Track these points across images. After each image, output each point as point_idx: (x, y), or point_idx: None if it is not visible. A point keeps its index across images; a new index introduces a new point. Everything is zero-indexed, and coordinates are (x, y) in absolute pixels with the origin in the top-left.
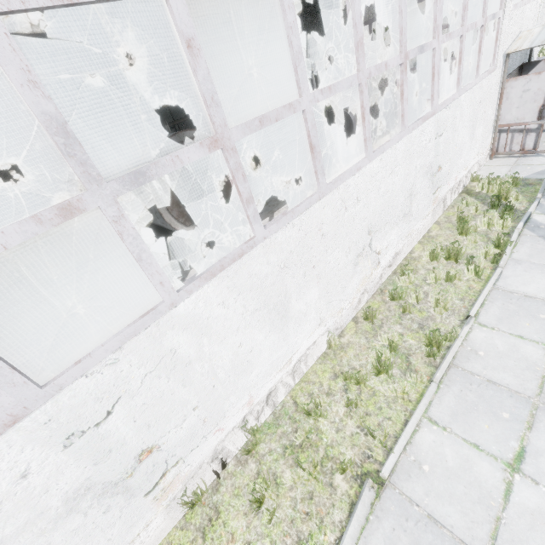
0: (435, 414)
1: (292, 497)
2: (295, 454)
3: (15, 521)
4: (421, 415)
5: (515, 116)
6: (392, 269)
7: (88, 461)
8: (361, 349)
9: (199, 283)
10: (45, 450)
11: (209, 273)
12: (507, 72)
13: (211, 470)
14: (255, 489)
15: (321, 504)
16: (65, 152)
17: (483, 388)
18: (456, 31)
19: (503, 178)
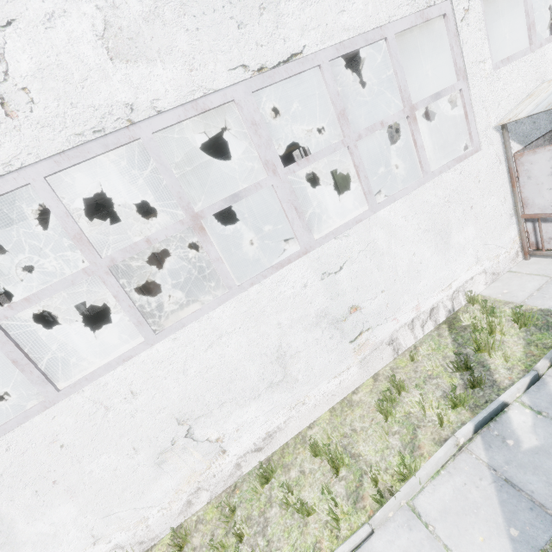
0: None
1: None
2: None
3: None
4: None
5: (551, 200)
6: (269, 452)
7: None
8: None
9: None
10: None
11: None
12: (527, 140)
13: None
14: None
15: None
16: None
17: None
18: (326, 149)
19: (519, 303)
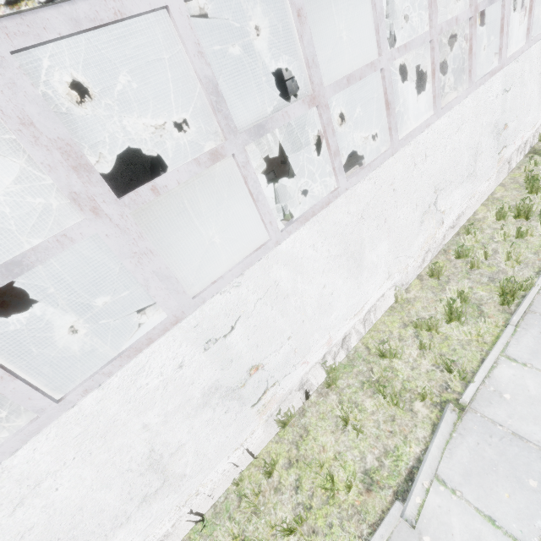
0: (513, 353)
1: (375, 420)
2: (373, 387)
3: (174, 401)
4: (498, 353)
5: None
6: (455, 231)
7: (218, 365)
8: (429, 302)
9: (296, 226)
10: (193, 348)
11: (303, 218)
12: None
13: (298, 398)
14: (343, 408)
15: (403, 425)
16: (216, 108)
17: None
18: None
19: None
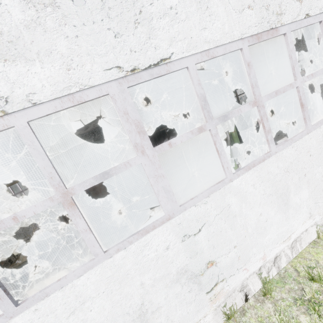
0: None
1: None
2: (306, 305)
3: (160, 272)
4: None
5: None
6: None
7: (188, 254)
8: None
9: (243, 172)
10: (176, 238)
11: (247, 167)
12: None
13: (239, 298)
14: (280, 316)
15: None
16: (203, 107)
17: None
18: None
19: None
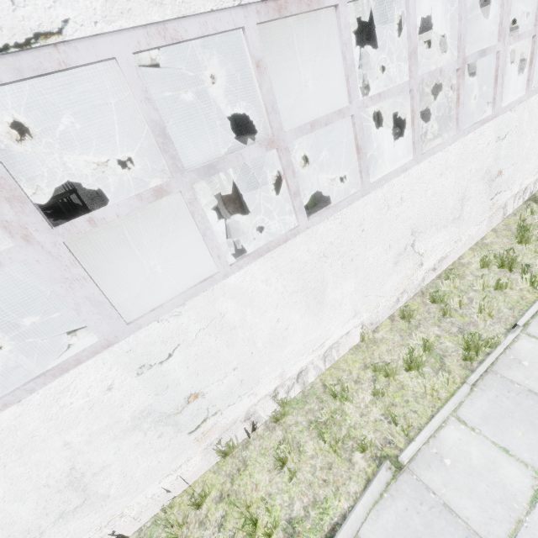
0: (464, 414)
1: (312, 465)
2: (319, 429)
3: (100, 422)
4: (448, 412)
5: None
6: (437, 273)
7: (152, 390)
8: (394, 345)
9: (248, 261)
10: (125, 372)
11: (256, 253)
12: None
13: (243, 429)
14: (280, 448)
15: (338, 475)
16: (162, 148)
17: (522, 397)
18: (527, 32)
19: None
